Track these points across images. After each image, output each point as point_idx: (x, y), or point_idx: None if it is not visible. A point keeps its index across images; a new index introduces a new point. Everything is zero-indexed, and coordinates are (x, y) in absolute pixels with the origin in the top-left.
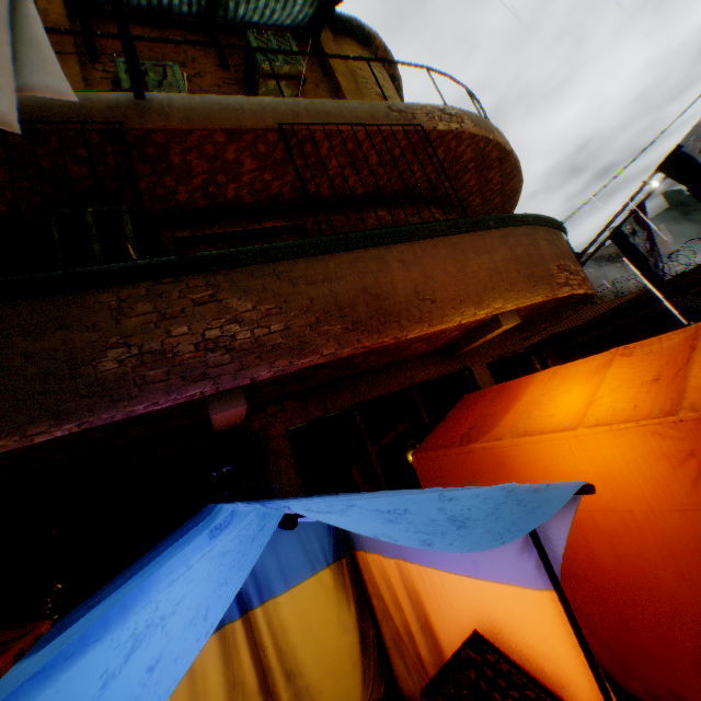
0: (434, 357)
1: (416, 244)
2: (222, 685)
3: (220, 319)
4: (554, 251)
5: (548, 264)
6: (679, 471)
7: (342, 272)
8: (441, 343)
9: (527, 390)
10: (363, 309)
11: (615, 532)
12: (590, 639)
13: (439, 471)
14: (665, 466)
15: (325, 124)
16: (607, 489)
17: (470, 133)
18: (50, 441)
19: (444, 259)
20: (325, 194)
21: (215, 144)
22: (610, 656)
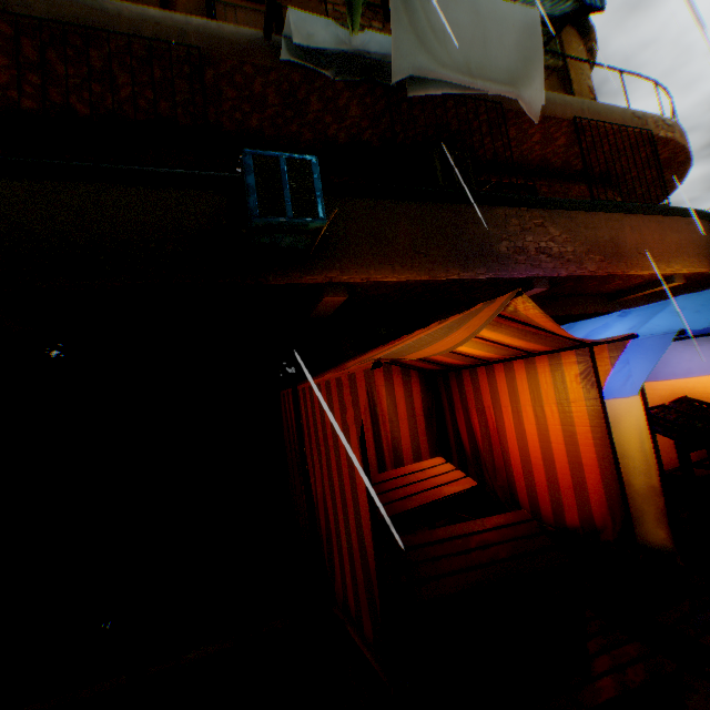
0: (599, 299)
1: (638, 217)
2: None
3: (545, 237)
4: None
5: (706, 249)
6: None
7: (599, 225)
8: (617, 288)
9: None
10: (608, 250)
11: None
12: None
13: None
14: None
15: (597, 121)
16: None
17: (675, 141)
18: (477, 280)
19: (651, 230)
20: (555, 166)
21: (532, 123)
22: None
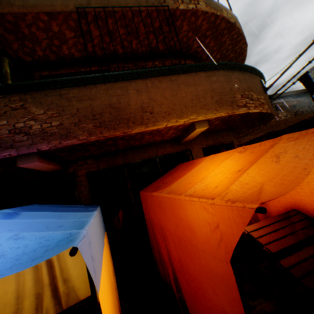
0: (171, 143)
1: (148, 80)
2: (32, 280)
3: (25, 118)
4: (243, 86)
5: (235, 94)
6: (213, 234)
7: (99, 95)
8: (170, 136)
9: (197, 166)
10: (107, 116)
11: (193, 256)
12: (187, 301)
13: (146, 202)
14: (209, 228)
15: (105, 7)
16: (190, 232)
17: (202, 11)
18: None
19: (164, 89)
20: (121, 52)
21: (43, 22)
22: (192, 312)
